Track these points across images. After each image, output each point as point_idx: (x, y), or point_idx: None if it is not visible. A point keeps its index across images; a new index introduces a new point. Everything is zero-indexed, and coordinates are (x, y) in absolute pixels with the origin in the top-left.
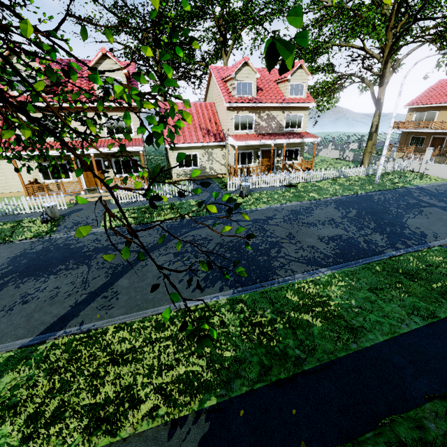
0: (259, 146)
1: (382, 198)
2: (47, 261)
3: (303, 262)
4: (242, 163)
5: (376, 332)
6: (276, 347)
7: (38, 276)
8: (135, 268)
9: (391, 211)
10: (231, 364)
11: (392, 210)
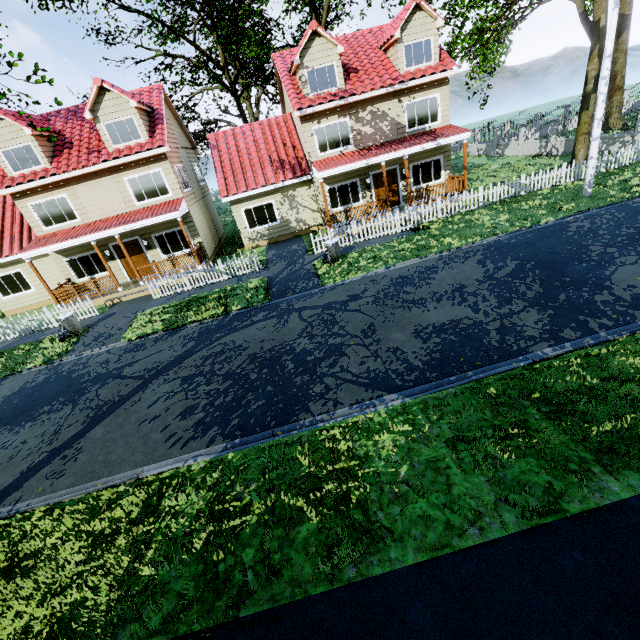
0: (367, 169)
1: (586, 225)
2: (36, 400)
3: (363, 383)
4: (343, 202)
5: (409, 544)
6: (222, 563)
7: (15, 425)
8: (122, 407)
9: (590, 253)
10: (142, 591)
11: (594, 251)
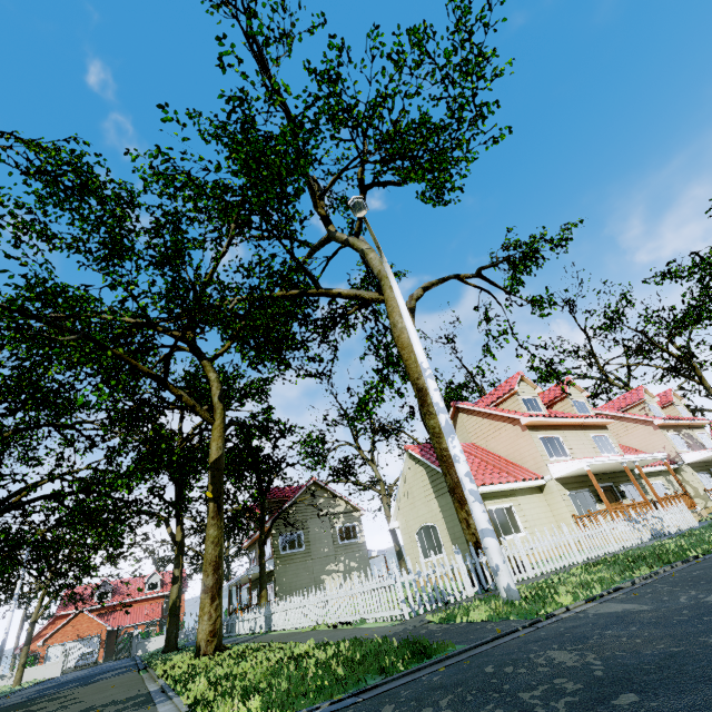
0: (706, 466)
1: None
2: None
3: None
4: (710, 488)
5: None
6: None
7: None
8: None
9: None
10: None
11: None
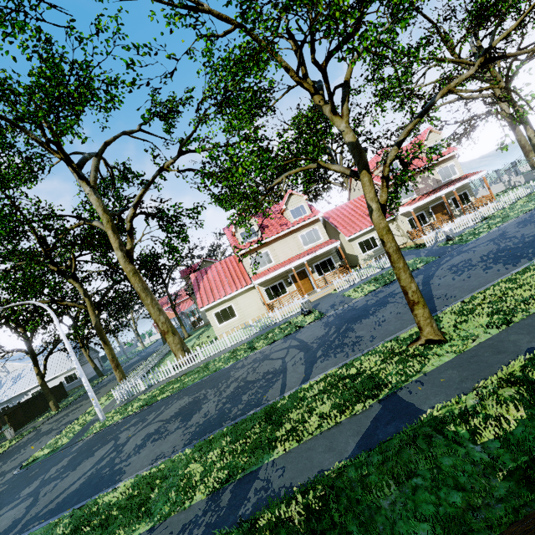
0: (426, 205)
1: None
2: (354, 315)
3: None
4: (417, 226)
5: None
6: None
7: (365, 318)
8: (433, 288)
9: None
10: None
11: None
